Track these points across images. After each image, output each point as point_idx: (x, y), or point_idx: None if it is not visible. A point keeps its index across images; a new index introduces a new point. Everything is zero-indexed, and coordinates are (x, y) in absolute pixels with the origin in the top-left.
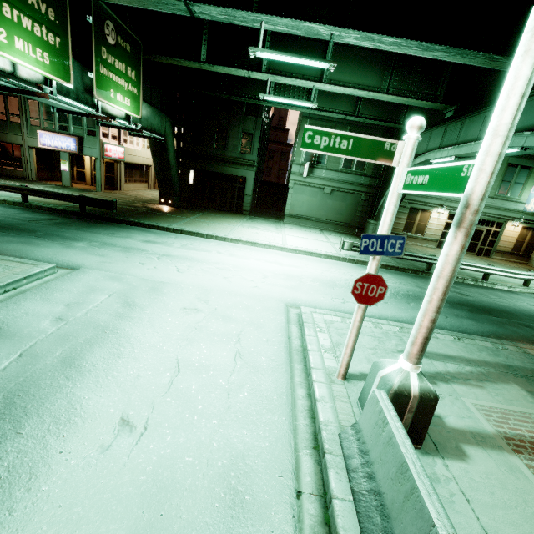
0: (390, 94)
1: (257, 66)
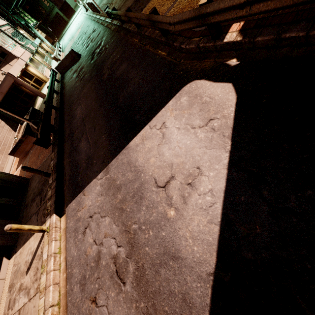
0: None
1: None
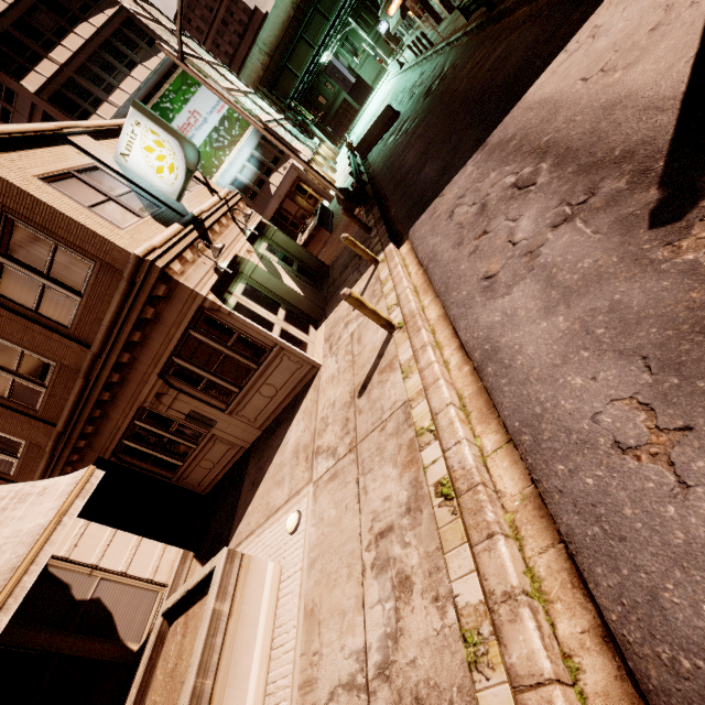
0: (349, 7)
1: (316, 61)
